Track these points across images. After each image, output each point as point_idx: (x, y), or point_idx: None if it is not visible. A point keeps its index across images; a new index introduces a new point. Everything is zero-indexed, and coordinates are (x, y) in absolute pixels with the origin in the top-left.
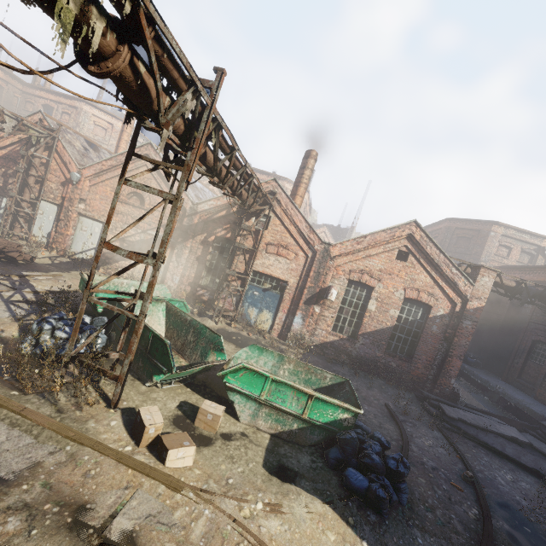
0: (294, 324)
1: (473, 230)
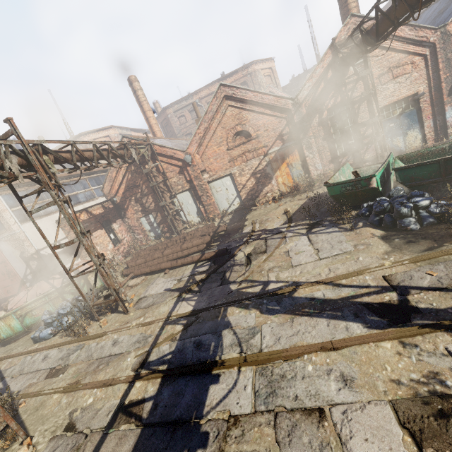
0: (448, 119)
1: None
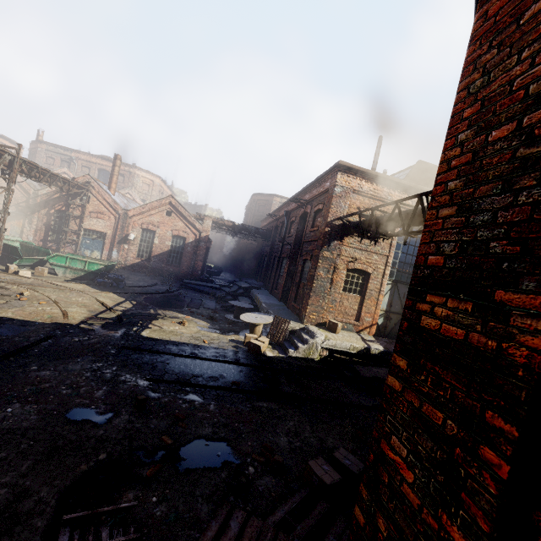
0: (113, 256)
1: (266, 201)
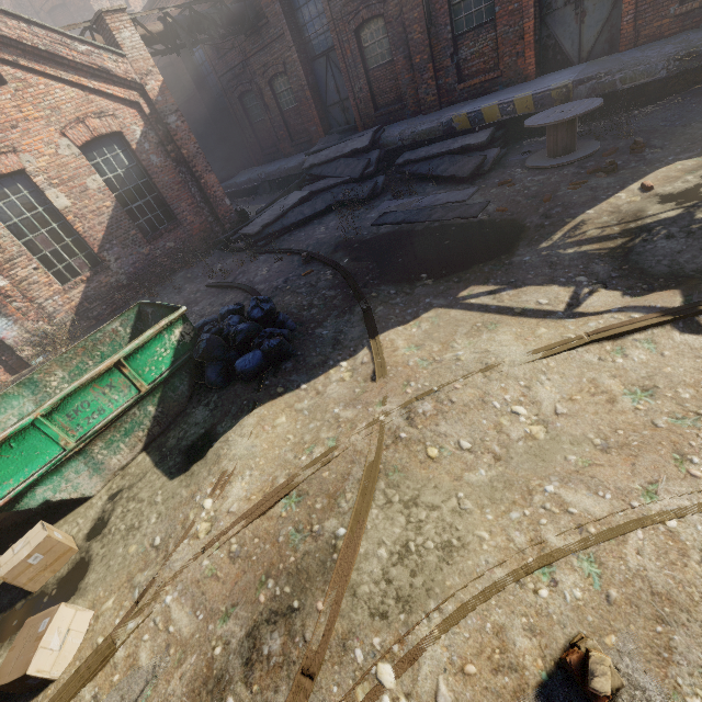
0: (4, 335)
1: None
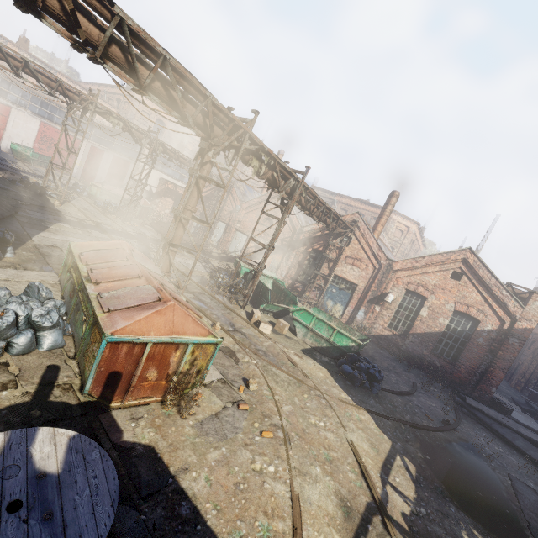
0: (358, 316)
1: None
